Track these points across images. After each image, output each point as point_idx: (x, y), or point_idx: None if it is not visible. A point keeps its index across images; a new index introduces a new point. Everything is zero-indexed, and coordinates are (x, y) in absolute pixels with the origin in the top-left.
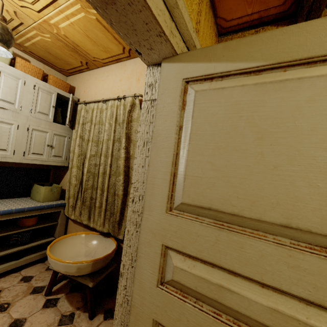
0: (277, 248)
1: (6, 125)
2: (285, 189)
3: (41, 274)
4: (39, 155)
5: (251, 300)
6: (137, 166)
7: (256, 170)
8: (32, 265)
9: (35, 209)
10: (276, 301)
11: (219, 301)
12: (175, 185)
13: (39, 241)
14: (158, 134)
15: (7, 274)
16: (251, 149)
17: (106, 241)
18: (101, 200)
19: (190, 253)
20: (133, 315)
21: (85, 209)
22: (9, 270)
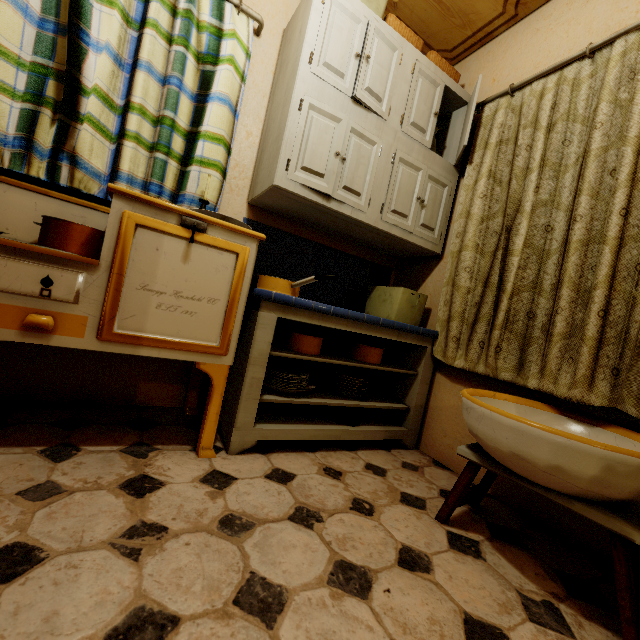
0: None
1: (366, 146)
2: None
3: (397, 470)
4: (400, 218)
5: None
6: None
7: None
8: (370, 448)
9: (393, 325)
10: None
11: None
12: None
13: (383, 403)
14: None
15: (336, 448)
16: None
17: (592, 435)
18: (574, 316)
19: None
20: None
21: (511, 340)
22: (336, 443)
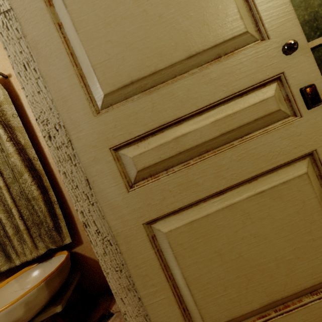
0: (193, 76)
1: None
2: (175, 30)
3: None
4: None
5: (199, 128)
6: (31, 96)
7: (149, 27)
8: None
9: None
10: (213, 116)
11: (182, 150)
12: (88, 86)
13: None
14: (36, 42)
15: None
16: (135, 11)
17: (52, 263)
18: (13, 223)
19: (139, 133)
20: (122, 244)
21: None
22: None
